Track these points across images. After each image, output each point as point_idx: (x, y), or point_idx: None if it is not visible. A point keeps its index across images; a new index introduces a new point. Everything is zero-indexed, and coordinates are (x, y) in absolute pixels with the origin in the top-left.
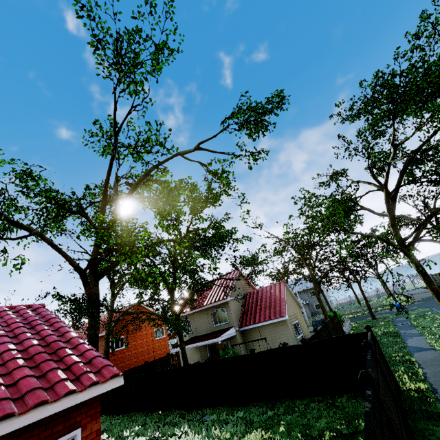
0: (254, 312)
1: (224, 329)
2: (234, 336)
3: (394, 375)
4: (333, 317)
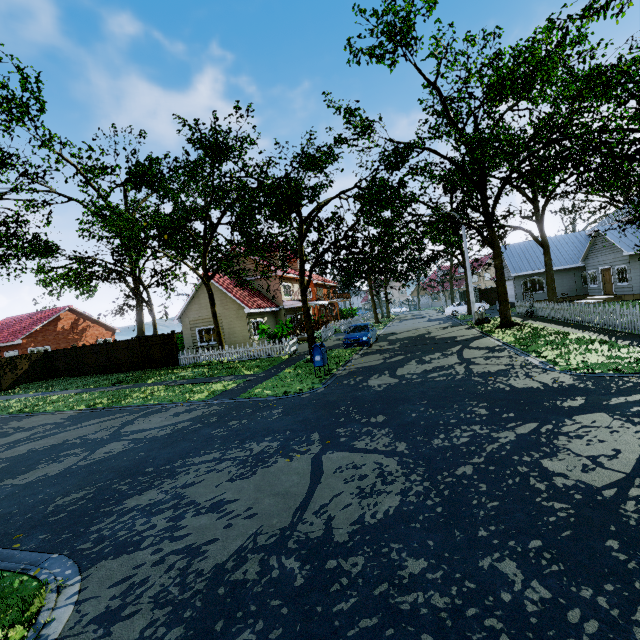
0: None
1: None
2: None
3: (2, 383)
4: (153, 338)
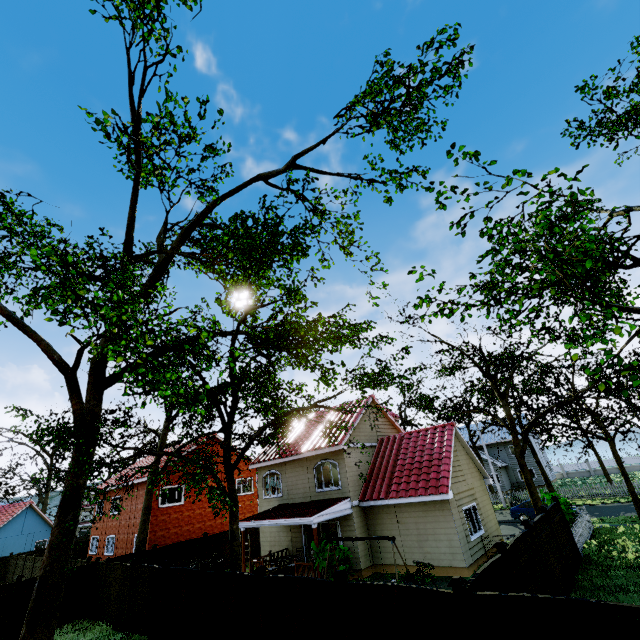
0: (390, 475)
1: (331, 500)
2: (349, 515)
3: None
4: (552, 511)
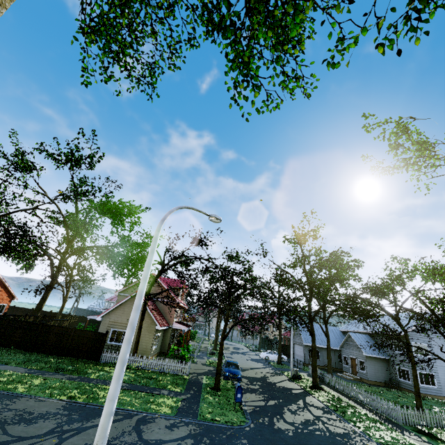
0: None
1: None
2: None
3: None
4: (87, 332)
